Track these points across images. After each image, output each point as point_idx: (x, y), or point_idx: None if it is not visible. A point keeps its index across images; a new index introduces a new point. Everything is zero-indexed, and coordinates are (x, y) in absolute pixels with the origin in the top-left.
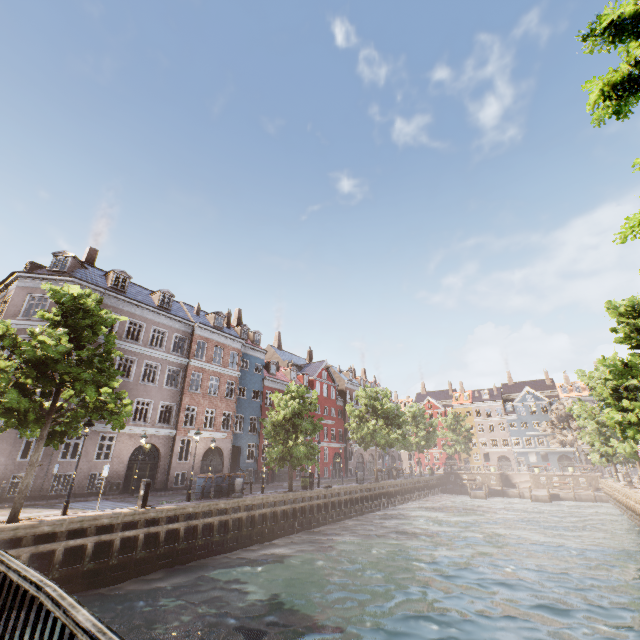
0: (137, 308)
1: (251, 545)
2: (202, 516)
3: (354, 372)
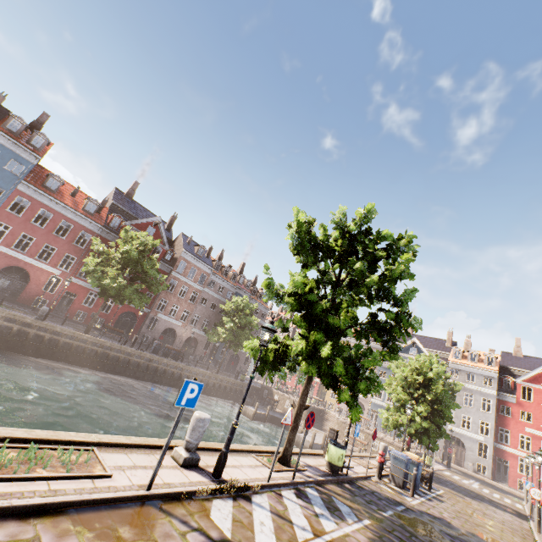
0: None
1: None
2: None
3: (220, 256)
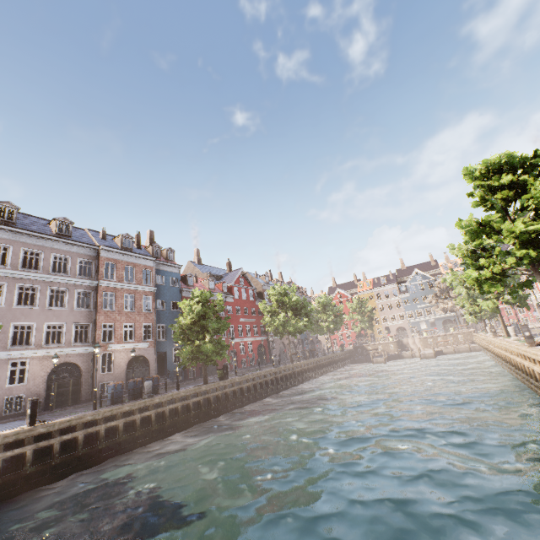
0: (30, 237)
1: (164, 437)
2: (105, 421)
3: (271, 276)
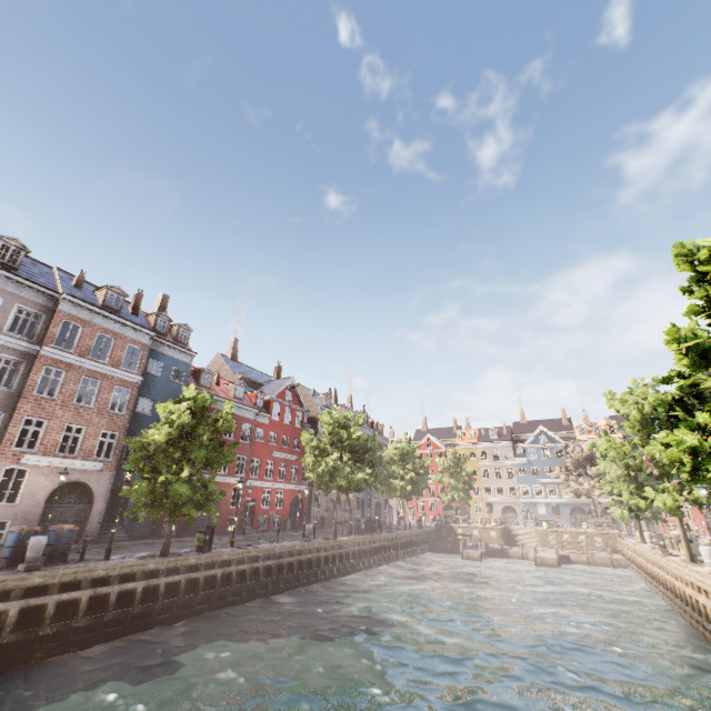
0: None
1: (28, 661)
2: None
3: (336, 398)
